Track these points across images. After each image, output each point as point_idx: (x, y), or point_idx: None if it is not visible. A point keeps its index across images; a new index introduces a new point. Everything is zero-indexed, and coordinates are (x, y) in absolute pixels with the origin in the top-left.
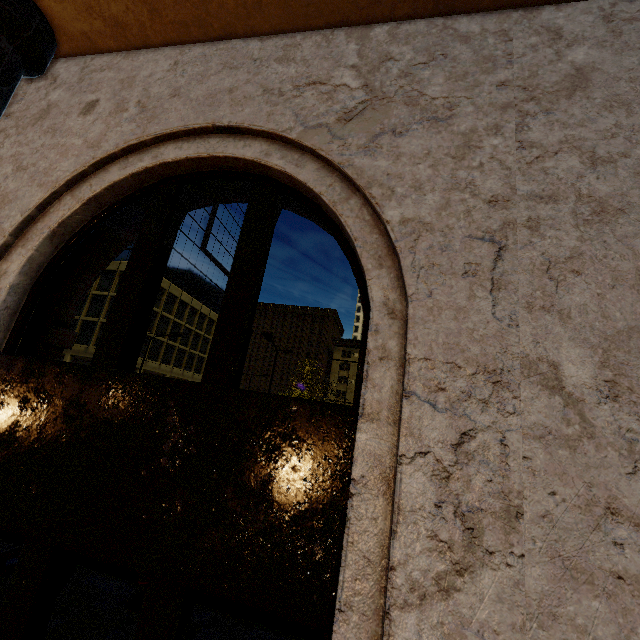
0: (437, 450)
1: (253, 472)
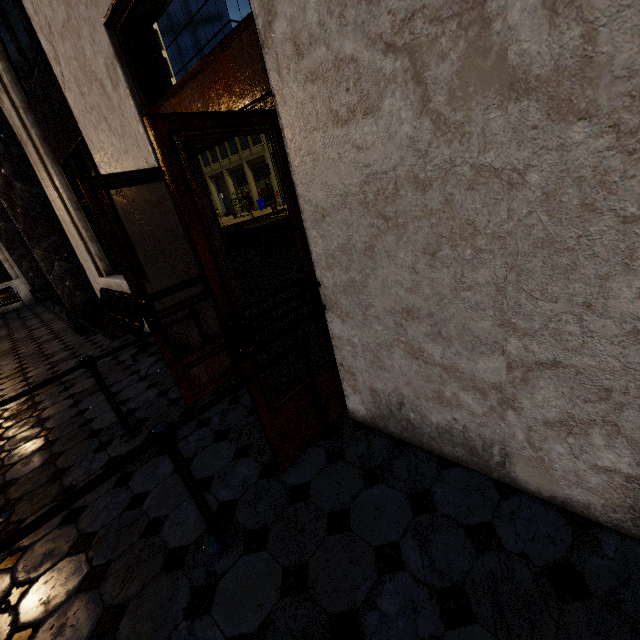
0: (36, 20)
1: (60, 85)
